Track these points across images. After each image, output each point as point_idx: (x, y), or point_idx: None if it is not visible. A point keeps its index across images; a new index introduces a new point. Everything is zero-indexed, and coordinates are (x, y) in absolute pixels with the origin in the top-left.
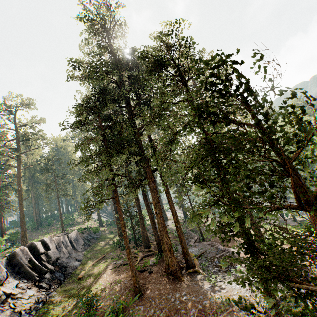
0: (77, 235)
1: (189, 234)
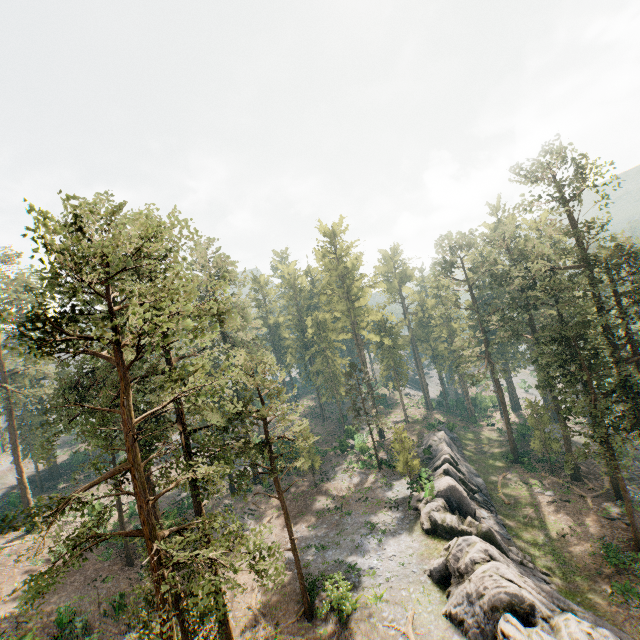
0: (448, 438)
1: (637, 470)
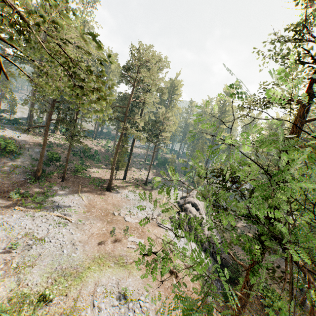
0: None
1: None
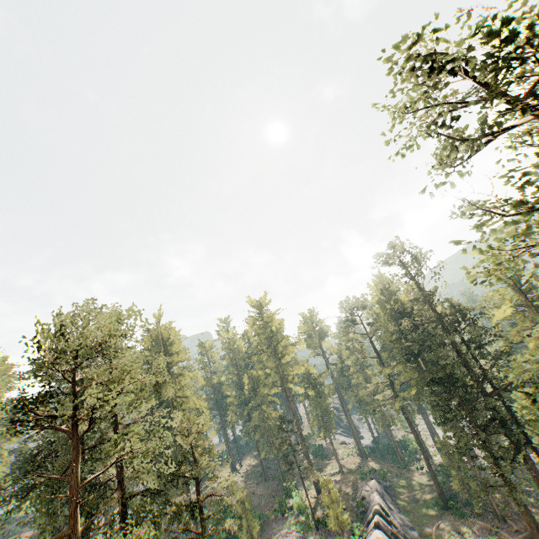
0: (379, 487)
1: None
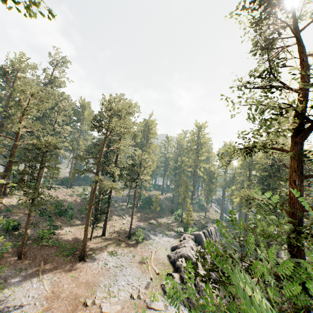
0: (217, 228)
1: None
